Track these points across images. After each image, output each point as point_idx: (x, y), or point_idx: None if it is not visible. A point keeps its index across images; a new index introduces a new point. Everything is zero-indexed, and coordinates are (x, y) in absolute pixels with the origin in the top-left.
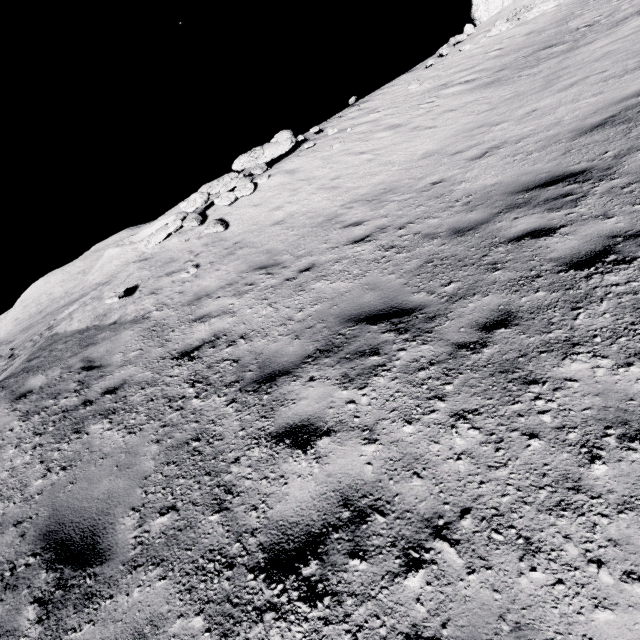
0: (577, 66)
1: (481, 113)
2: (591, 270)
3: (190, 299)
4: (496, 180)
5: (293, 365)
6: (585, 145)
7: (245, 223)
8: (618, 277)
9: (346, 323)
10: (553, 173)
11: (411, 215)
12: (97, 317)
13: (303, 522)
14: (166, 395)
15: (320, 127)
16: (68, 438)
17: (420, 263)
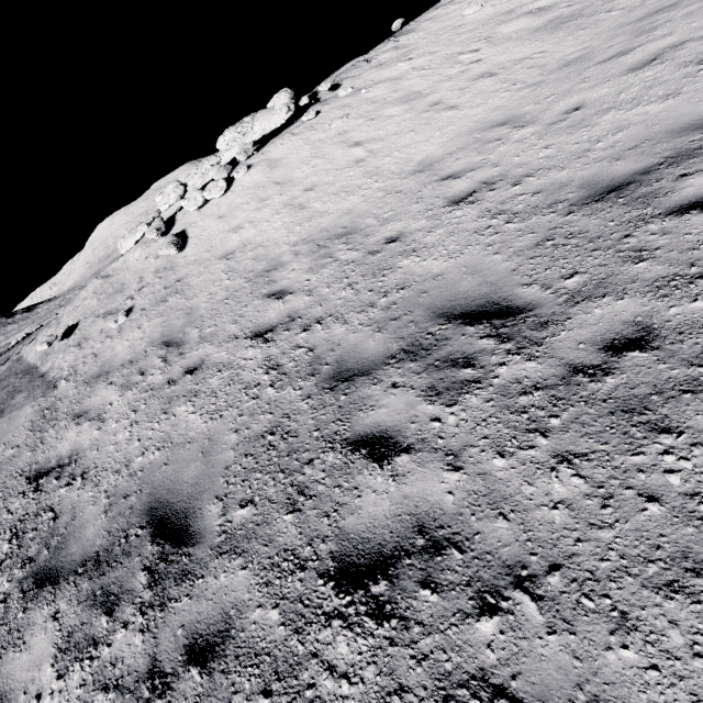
0: (690, 6)
1: (523, 88)
2: (343, 602)
3: (94, 373)
4: (444, 266)
5: (68, 569)
6: (568, 237)
7: (201, 245)
8: (347, 651)
9: (144, 515)
10: (495, 291)
11: (330, 303)
12: (43, 354)
13: None
14: None
15: (342, 76)
16: None
17: (266, 427)
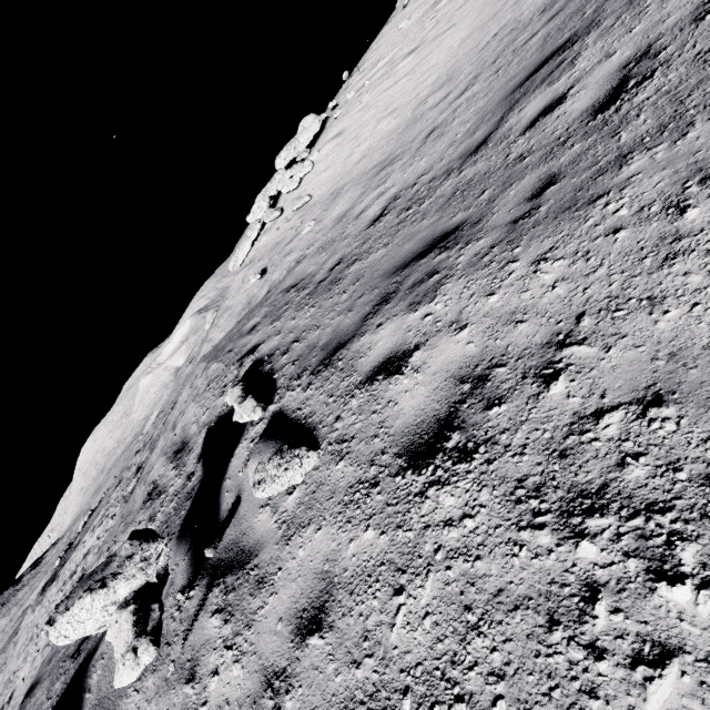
0: None
1: None
2: None
3: (334, 224)
4: None
5: (493, 129)
6: None
7: (326, 183)
8: None
9: (513, 94)
10: None
11: (495, 54)
12: (241, 311)
13: (602, 95)
14: (391, 227)
15: (331, 106)
16: (335, 286)
17: (541, 42)
